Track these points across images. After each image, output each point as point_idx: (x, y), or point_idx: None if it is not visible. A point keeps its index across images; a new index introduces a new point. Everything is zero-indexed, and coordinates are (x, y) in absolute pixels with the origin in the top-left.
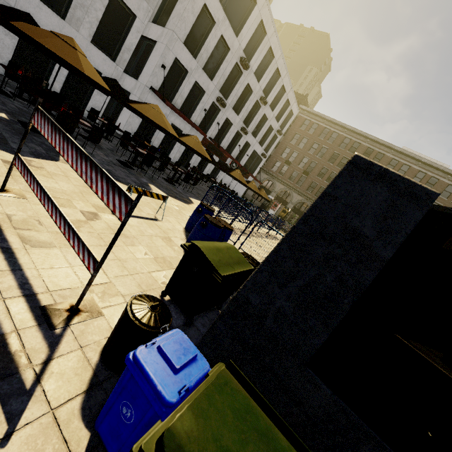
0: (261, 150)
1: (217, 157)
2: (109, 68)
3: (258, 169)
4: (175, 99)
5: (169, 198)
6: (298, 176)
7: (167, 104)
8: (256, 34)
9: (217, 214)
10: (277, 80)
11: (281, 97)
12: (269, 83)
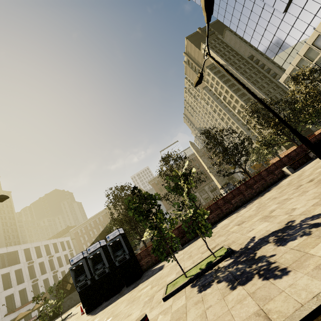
0: None
1: None
2: None
3: None
4: (16, 305)
5: None
6: None
7: (17, 310)
8: (26, 252)
9: None
10: (49, 246)
11: (57, 245)
12: (47, 250)
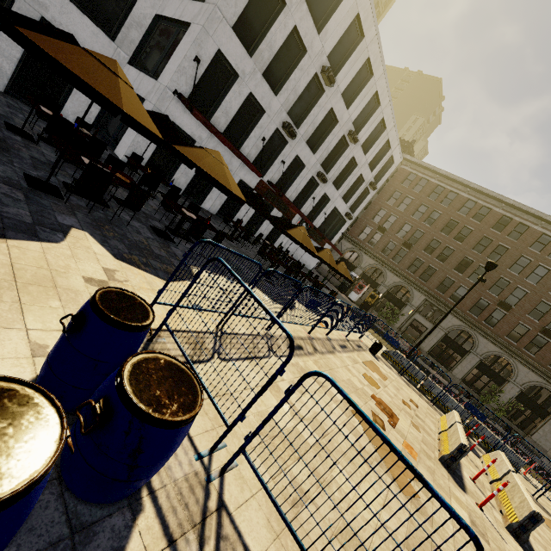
0: (345, 209)
1: (280, 212)
2: (103, 49)
3: (339, 235)
4: (216, 115)
5: (114, 264)
6: (395, 248)
7: (195, 115)
8: (349, 36)
9: (229, 310)
10: (375, 110)
11: (379, 136)
12: (363, 113)
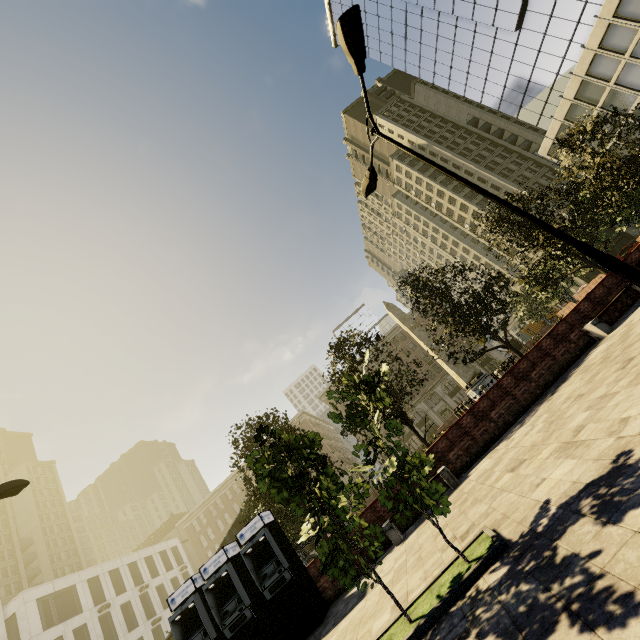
0: None
1: None
2: None
3: None
4: None
5: None
6: None
7: None
8: (92, 586)
9: None
10: (137, 565)
11: (153, 561)
12: (134, 575)
